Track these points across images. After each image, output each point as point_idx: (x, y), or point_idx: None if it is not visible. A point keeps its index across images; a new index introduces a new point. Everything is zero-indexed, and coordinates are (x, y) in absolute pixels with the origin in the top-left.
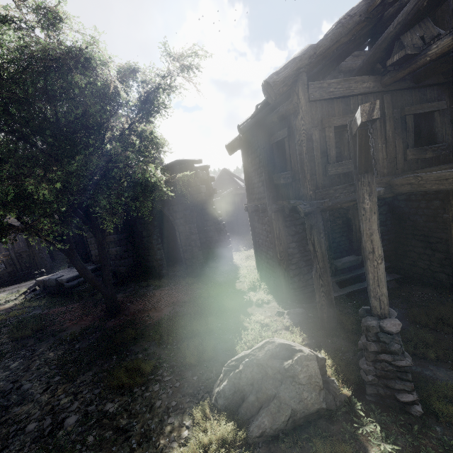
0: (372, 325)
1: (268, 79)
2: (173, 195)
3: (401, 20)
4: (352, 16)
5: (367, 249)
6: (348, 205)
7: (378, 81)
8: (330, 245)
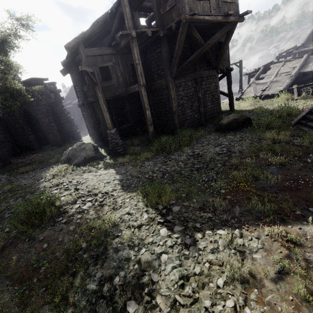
0: (108, 132)
1: (66, 45)
2: (33, 100)
3: (113, 29)
4: (98, 22)
5: (102, 109)
6: (110, 99)
7: (114, 49)
8: (116, 119)
